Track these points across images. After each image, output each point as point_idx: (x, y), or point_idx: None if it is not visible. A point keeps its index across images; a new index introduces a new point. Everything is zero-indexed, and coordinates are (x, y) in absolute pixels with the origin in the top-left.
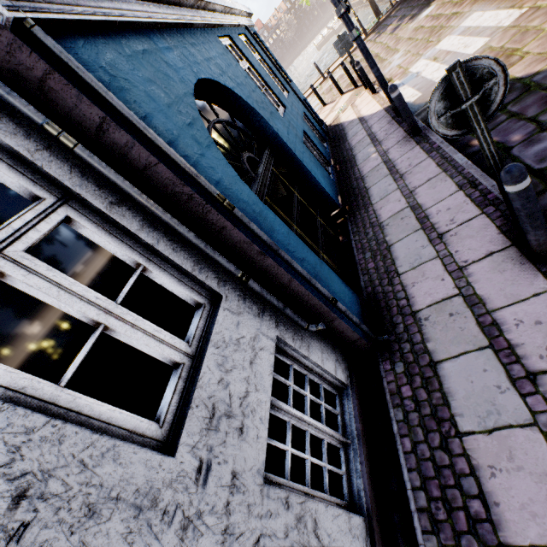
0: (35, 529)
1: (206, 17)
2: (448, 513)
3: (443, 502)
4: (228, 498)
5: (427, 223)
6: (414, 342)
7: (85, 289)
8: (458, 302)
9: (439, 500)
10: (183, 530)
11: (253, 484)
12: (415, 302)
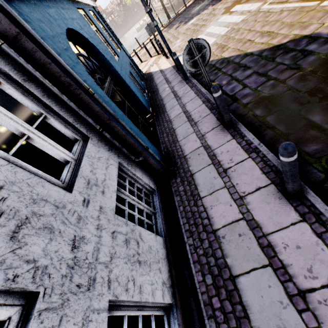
0: (10, 201)
1: None
2: (196, 227)
3: (194, 225)
4: (99, 214)
5: (190, 118)
6: (185, 168)
7: (15, 117)
8: (201, 149)
9: (193, 224)
10: (78, 219)
11: (110, 213)
12: (185, 152)
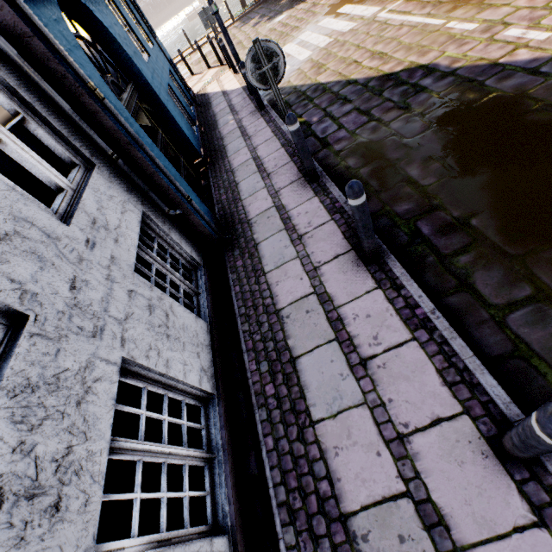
0: None
1: None
2: (255, 310)
3: (253, 307)
4: (109, 264)
5: (262, 168)
6: (247, 236)
7: None
8: (273, 210)
9: (251, 306)
10: (80, 260)
11: (127, 268)
12: (250, 215)
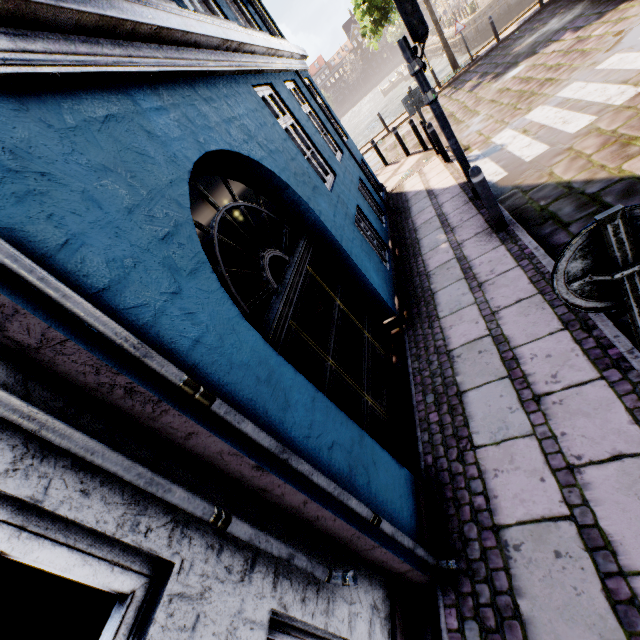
0: None
1: (238, 61)
2: None
3: None
4: None
5: (517, 370)
6: (498, 588)
7: None
8: (569, 534)
9: None
10: None
11: None
12: (499, 509)
